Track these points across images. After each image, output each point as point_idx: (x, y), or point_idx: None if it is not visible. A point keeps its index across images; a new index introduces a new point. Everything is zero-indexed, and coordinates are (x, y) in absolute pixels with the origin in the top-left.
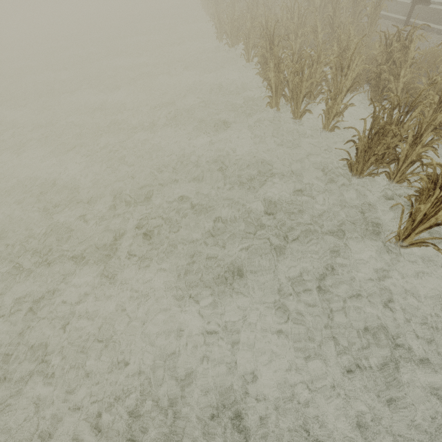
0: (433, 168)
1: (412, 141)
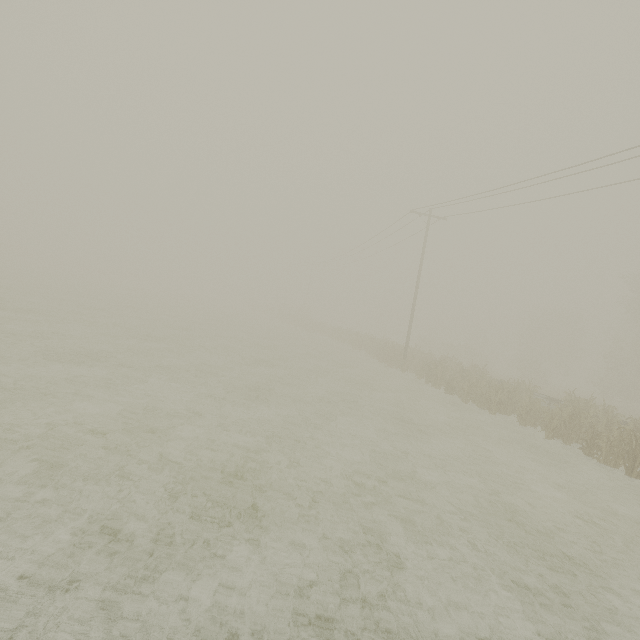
0: None
1: None
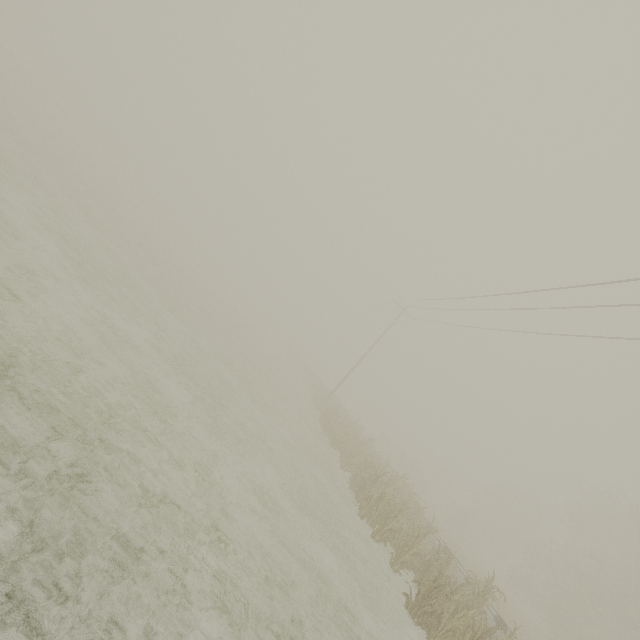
0: (469, 619)
1: (451, 614)
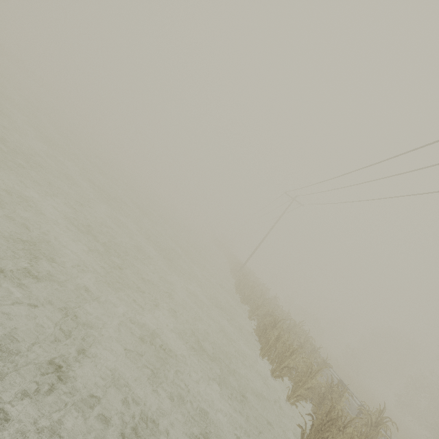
0: None
1: None
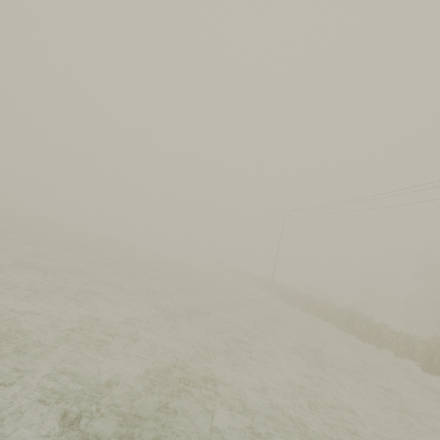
0: None
1: None
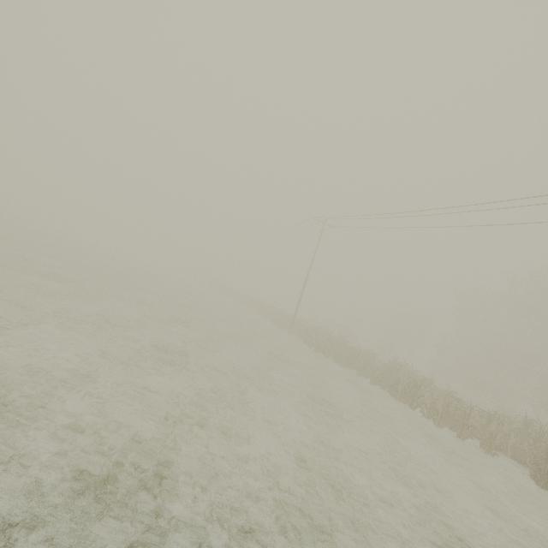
0: None
1: None
